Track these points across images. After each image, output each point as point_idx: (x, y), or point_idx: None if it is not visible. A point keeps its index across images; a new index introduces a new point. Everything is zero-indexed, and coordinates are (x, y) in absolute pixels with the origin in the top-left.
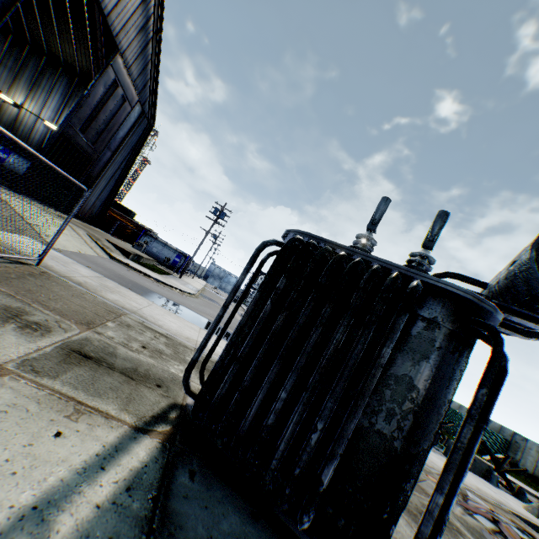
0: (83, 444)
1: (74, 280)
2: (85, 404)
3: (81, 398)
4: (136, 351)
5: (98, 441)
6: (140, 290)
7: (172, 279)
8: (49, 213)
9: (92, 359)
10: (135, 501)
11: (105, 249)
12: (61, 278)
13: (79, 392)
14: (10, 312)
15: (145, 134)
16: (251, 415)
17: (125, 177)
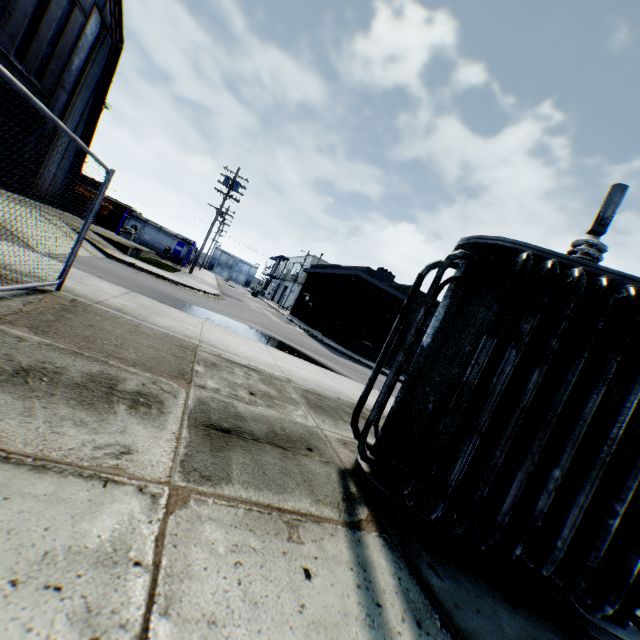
0: (336, 576)
1: (110, 305)
2: (286, 510)
3: (275, 503)
4: (252, 403)
5: (342, 564)
6: (171, 302)
7: (185, 276)
8: (5, 197)
9: (230, 432)
10: (437, 639)
11: (97, 245)
12: (97, 306)
13: (266, 494)
14: (99, 383)
15: (111, 63)
16: (511, 499)
17: (92, 133)
